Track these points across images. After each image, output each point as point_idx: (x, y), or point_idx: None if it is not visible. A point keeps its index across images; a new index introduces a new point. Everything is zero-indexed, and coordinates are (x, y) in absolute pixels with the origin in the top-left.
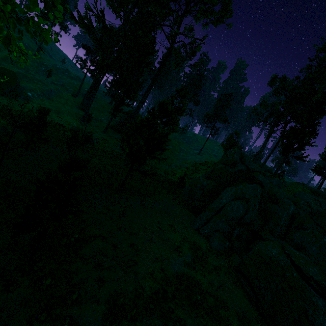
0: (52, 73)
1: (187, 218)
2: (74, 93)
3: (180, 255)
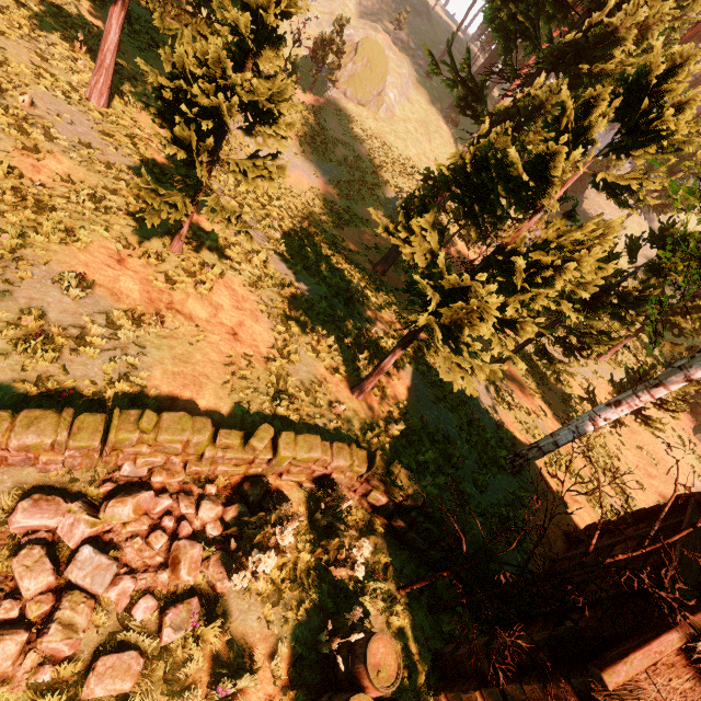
0: (382, 2)
1: (685, 421)
2: (425, 65)
3: (699, 480)
